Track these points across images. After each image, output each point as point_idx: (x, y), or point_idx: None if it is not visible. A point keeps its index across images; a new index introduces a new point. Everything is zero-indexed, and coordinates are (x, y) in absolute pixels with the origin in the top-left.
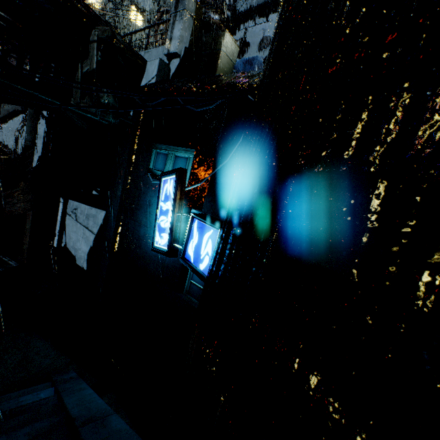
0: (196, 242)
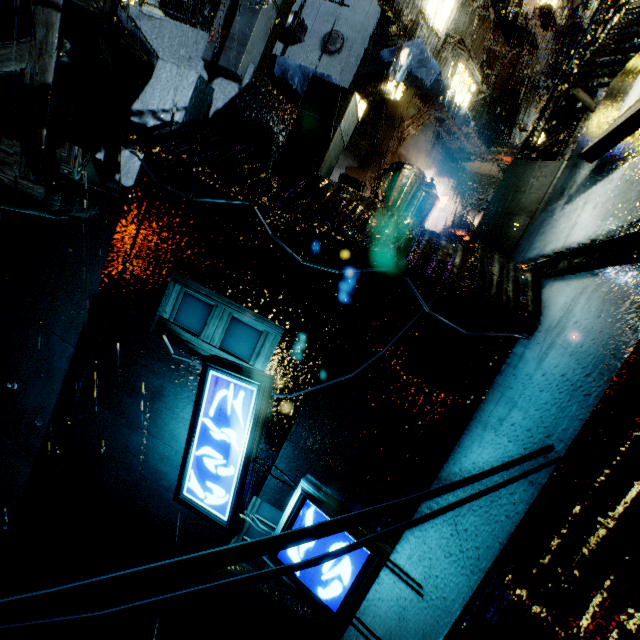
0: (310, 545)
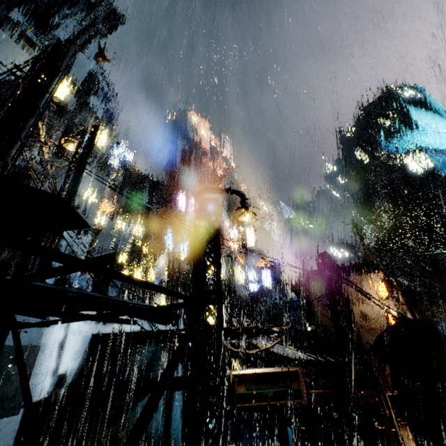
0: None
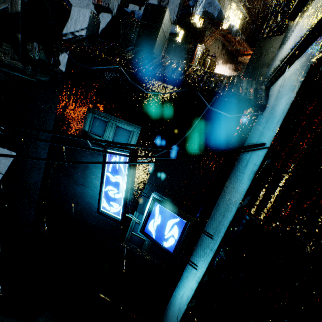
0: (158, 223)
